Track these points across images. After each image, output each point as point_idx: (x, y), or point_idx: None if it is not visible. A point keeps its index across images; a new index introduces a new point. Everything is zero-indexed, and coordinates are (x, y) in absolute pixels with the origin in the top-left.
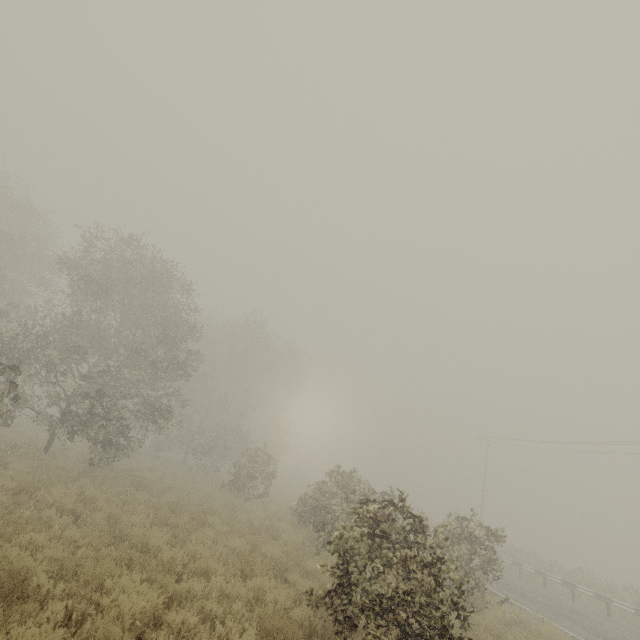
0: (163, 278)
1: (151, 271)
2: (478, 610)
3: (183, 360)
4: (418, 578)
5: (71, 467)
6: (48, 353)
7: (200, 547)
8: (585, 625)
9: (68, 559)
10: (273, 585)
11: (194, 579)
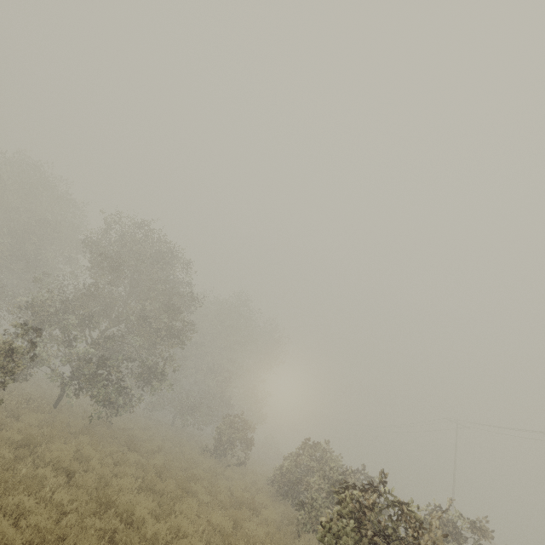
0: (168, 258)
1: (158, 251)
2: None
3: (179, 330)
4: None
5: (74, 423)
6: (67, 318)
7: (184, 522)
8: None
9: (50, 531)
10: None
11: None
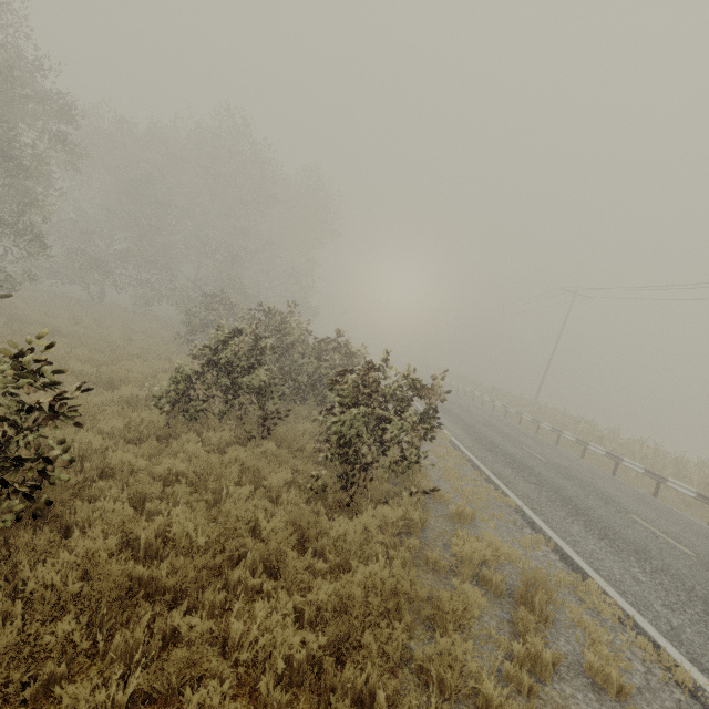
0: None
1: None
2: (385, 499)
3: (0, 140)
4: None
5: None
6: None
7: None
8: (593, 517)
9: None
10: None
11: None
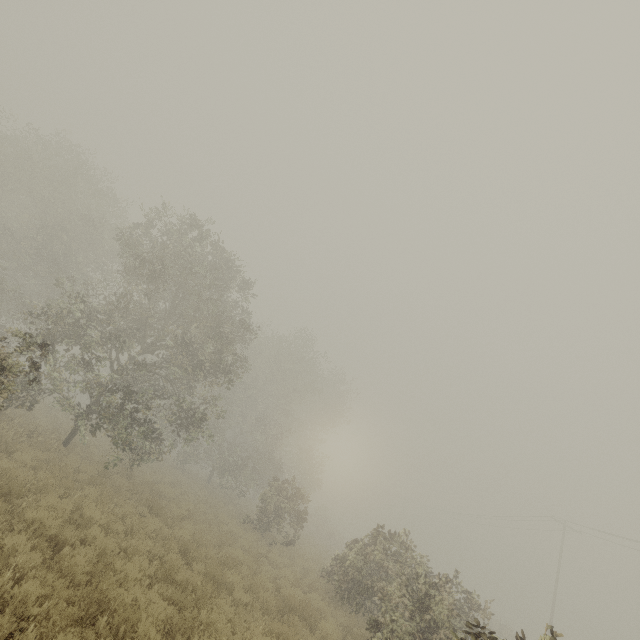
0: (222, 272)
1: (211, 262)
2: None
3: (228, 364)
4: None
5: (85, 468)
6: (89, 333)
7: None
8: None
9: None
10: None
11: None
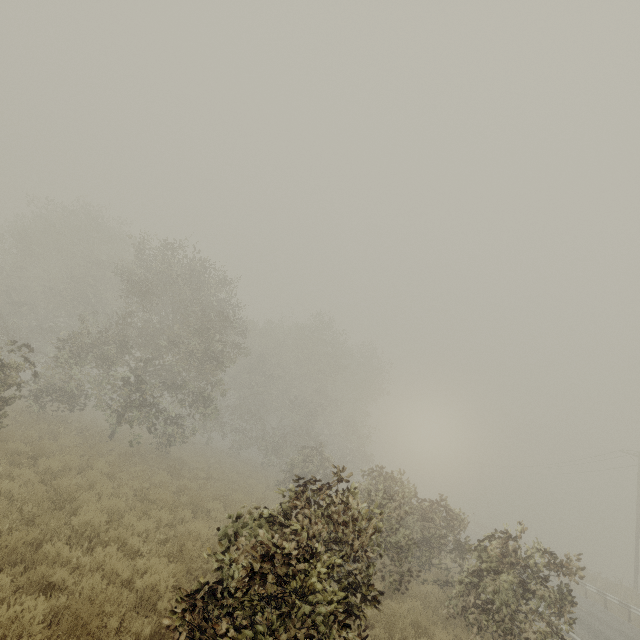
0: (202, 276)
1: (190, 270)
2: None
3: (218, 351)
4: (291, 584)
5: (119, 448)
6: (107, 348)
7: (134, 520)
8: None
9: None
10: (170, 570)
11: (96, 549)
